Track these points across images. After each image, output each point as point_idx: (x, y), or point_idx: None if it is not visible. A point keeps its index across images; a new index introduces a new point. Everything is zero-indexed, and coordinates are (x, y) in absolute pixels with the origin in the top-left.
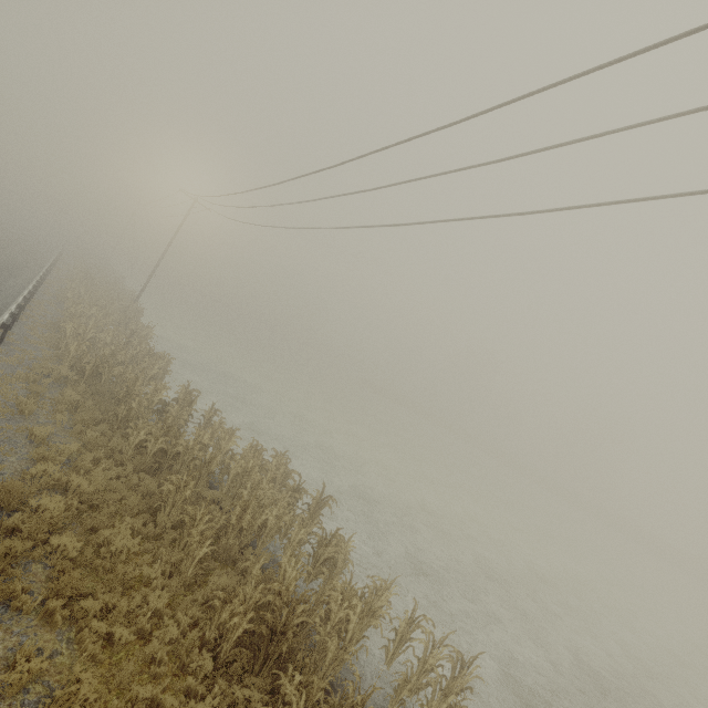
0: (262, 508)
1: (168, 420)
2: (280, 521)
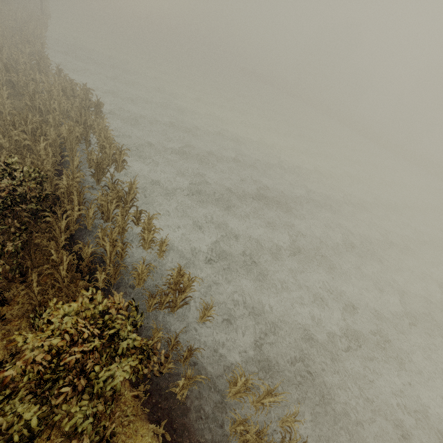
0: (49, 101)
1: (20, 70)
2: (61, 108)
